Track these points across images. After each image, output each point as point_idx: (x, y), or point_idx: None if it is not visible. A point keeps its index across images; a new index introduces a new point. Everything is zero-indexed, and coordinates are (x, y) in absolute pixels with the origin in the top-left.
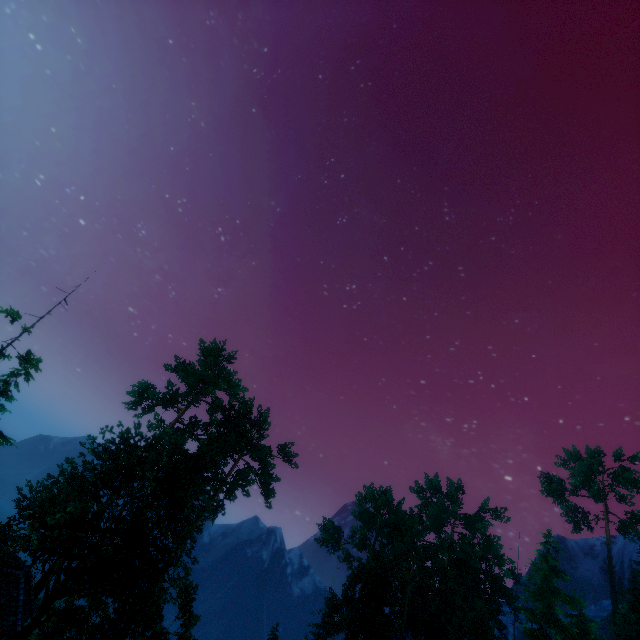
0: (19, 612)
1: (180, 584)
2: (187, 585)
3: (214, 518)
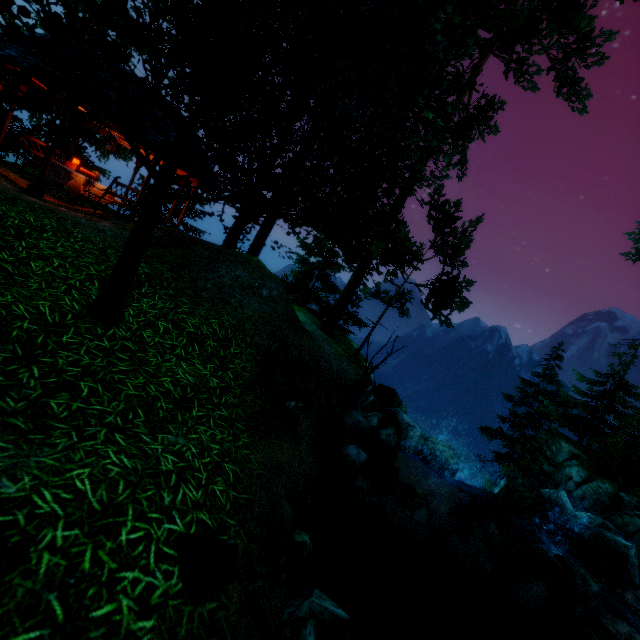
0: (171, 137)
1: (429, 185)
2: (440, 205)
3: (465, 147)
